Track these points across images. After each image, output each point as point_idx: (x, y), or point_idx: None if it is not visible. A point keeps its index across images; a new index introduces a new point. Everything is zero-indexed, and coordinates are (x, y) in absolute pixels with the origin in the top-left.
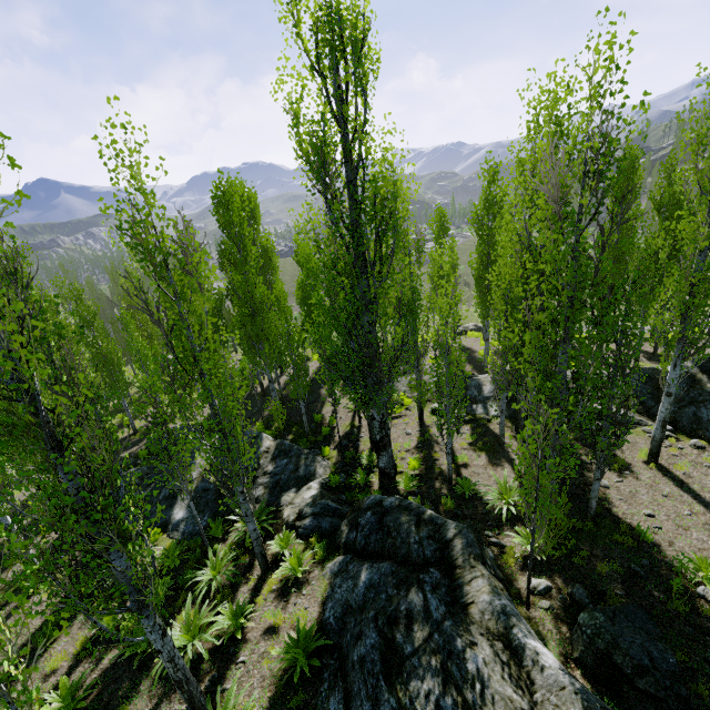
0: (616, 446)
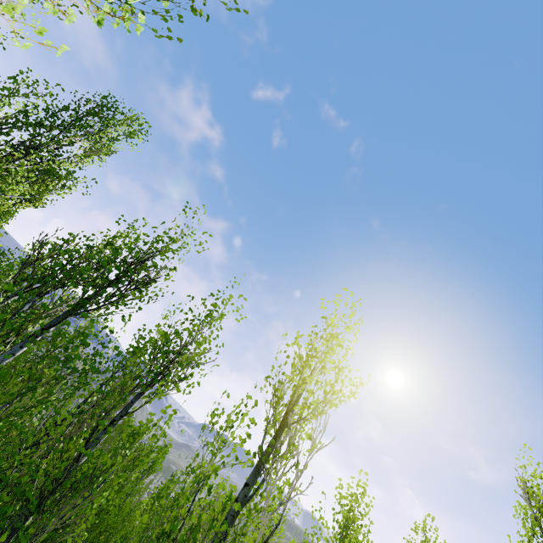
0: None
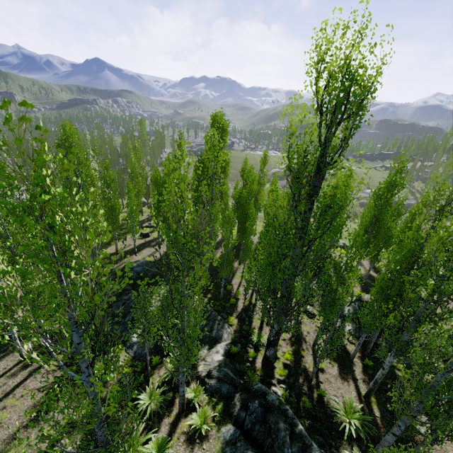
0: (452, 439)
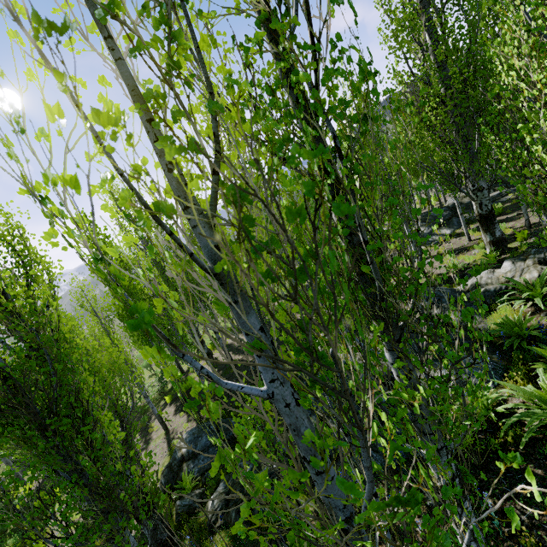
0: None
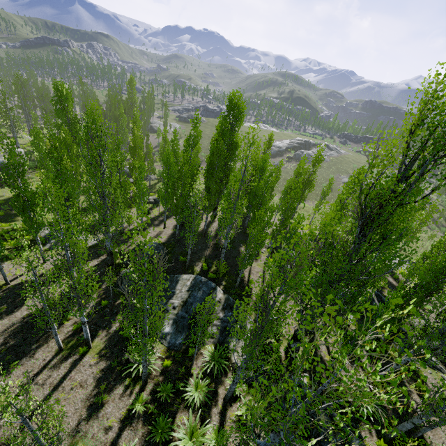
0: None
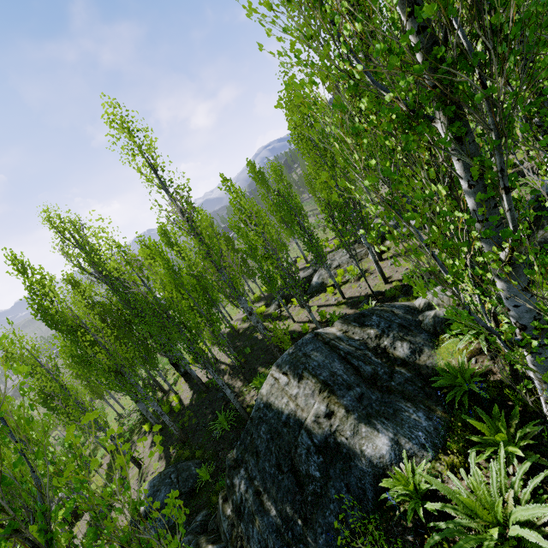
0: None
